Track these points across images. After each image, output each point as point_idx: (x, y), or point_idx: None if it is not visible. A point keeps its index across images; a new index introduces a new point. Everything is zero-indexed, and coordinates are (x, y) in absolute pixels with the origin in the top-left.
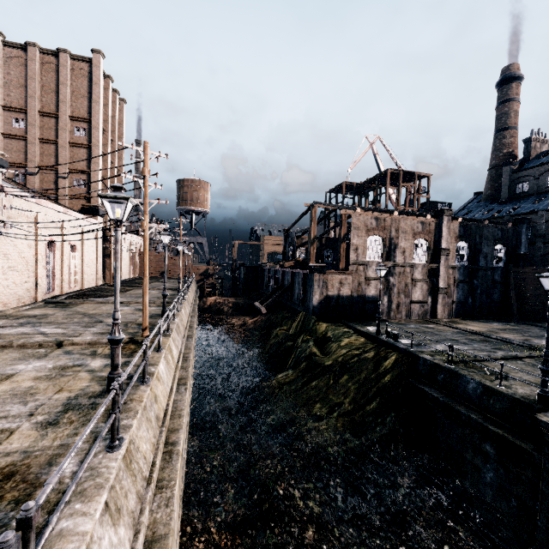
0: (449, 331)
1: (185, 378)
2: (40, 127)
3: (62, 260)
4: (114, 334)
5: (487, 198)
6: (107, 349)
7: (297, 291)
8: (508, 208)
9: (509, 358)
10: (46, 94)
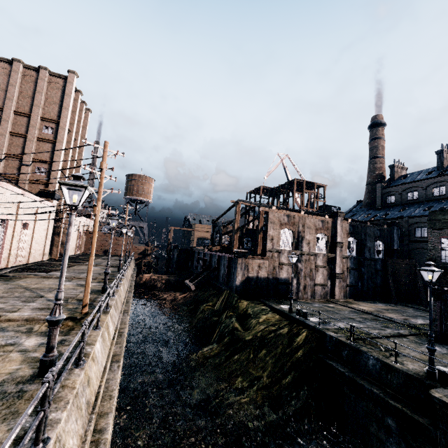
0: (346, 310)
1: (119, 355)
2: (13, 123)
3: (12, 236)
4: (54, 315)
5: (366, 205)
6: (44, 326)
7: (222, 271)
8: (382, 214)
9: (397, 336)
10: (23, 98)
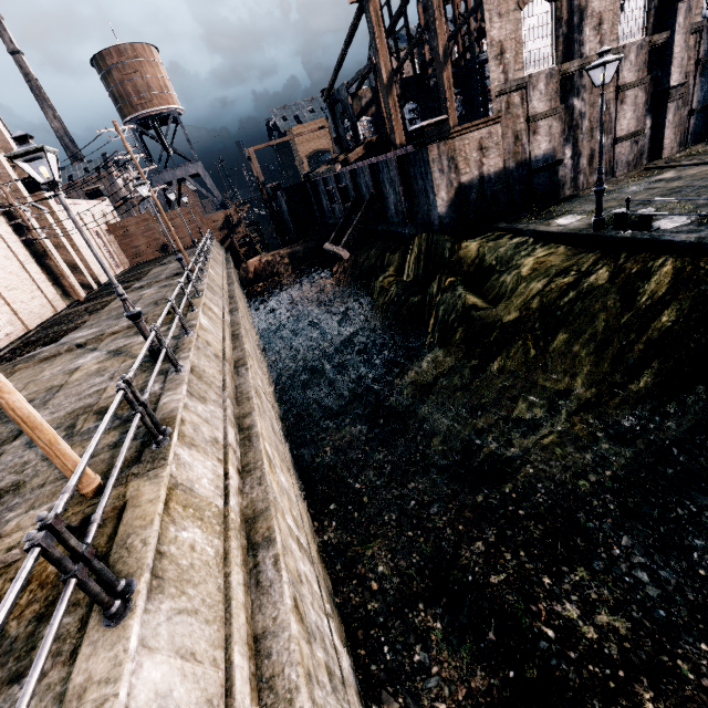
0: None
1: (264, 513)
2: None
3: None
4: None
5: None
6: None
7: (392, 199)
8: None
9: None
10: None
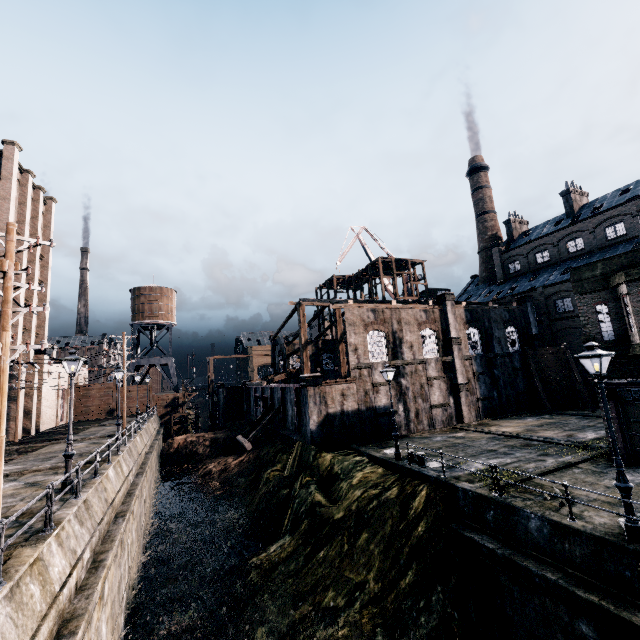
0: (483, 438)
1: (79, 616)
2: None
3: None
4: None
5: (484, 281)
6: None
7: (290, 412)
8: (507, 289)
9: (563, 467)
10: None
